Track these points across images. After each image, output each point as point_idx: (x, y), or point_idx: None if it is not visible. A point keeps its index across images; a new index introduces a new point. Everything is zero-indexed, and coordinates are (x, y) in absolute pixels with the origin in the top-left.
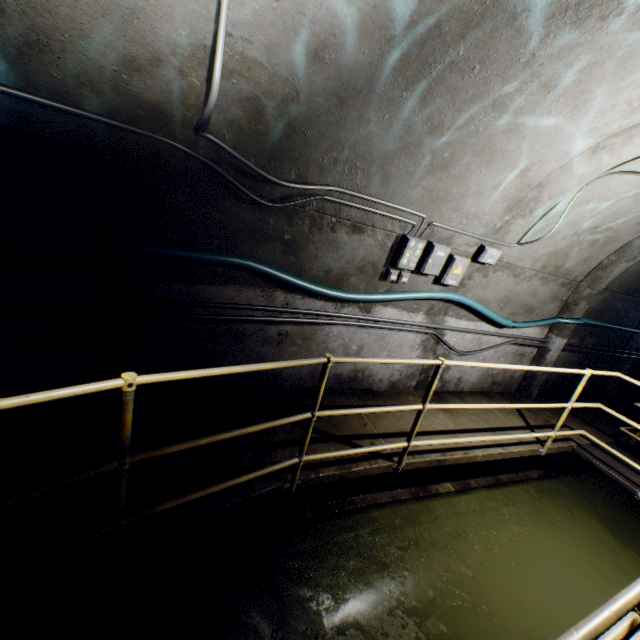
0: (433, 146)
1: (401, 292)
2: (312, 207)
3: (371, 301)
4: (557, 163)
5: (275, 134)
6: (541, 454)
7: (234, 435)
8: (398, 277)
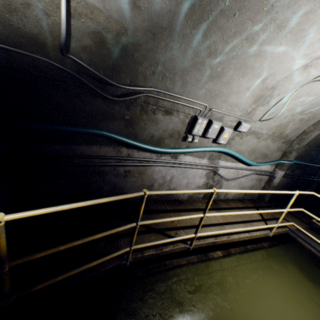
0: (211, 64)
1: (194, 147)
2: (141, 100)
3: (177, 153)
4: (283, 75)
5: (114, 56)
6: (270, 235)
7: (84, 241)
8: (192, 139)
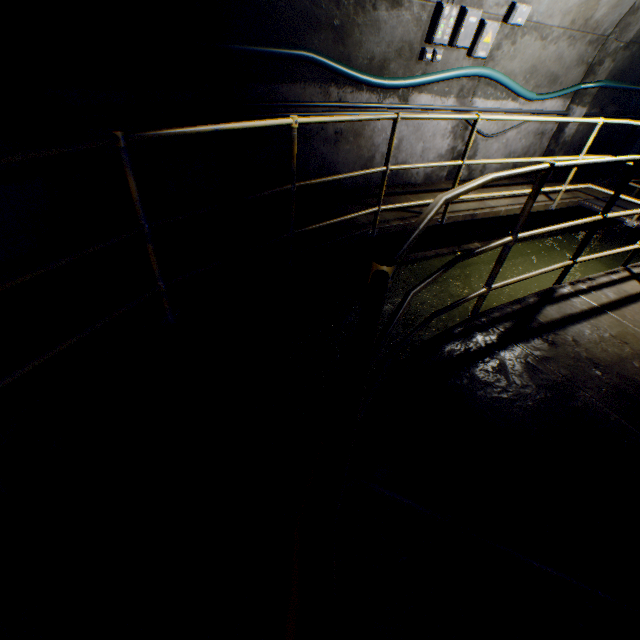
0: None
1: (435, 73)
2: None
3: (409, 87)
4: None
5: None
6: (552, 209)
7: (344, 177)
8: (432, 56)
